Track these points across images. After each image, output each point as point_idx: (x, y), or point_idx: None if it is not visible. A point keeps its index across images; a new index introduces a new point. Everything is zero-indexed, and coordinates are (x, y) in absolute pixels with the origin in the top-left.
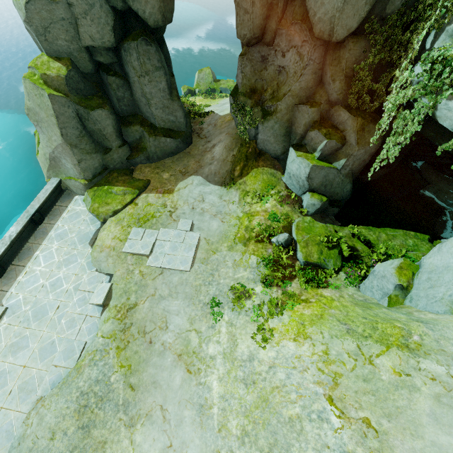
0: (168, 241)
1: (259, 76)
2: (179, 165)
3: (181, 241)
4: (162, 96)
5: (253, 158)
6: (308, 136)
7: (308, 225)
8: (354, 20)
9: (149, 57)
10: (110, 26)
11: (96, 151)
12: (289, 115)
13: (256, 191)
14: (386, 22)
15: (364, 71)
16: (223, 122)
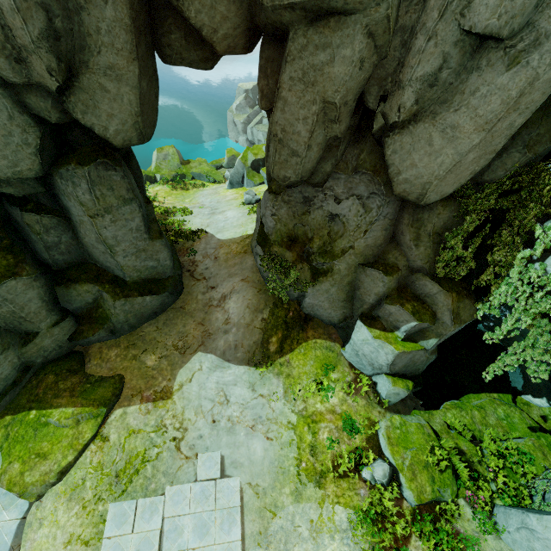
0: (186, 514)
1: (299, 220)
2: (170, 334)
3: (212, 508)
4: (135, 237)
5: (298, 327)
6: (385, 309)
7: (401, 432)
8: (452, 187)
9: (112, 186)
10: (31, 147)
11: (4, 348)
12: (351, 276)
13: (309, 376)
14: (482, 188)
15: (455, 239)
16: (228, 254)
